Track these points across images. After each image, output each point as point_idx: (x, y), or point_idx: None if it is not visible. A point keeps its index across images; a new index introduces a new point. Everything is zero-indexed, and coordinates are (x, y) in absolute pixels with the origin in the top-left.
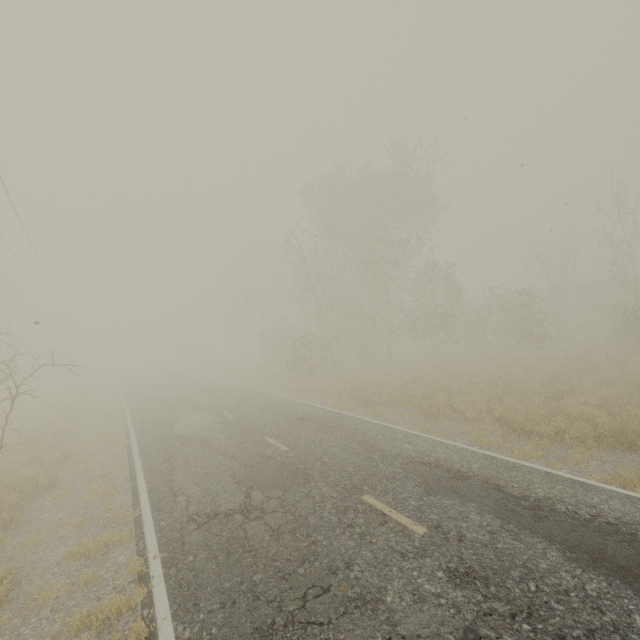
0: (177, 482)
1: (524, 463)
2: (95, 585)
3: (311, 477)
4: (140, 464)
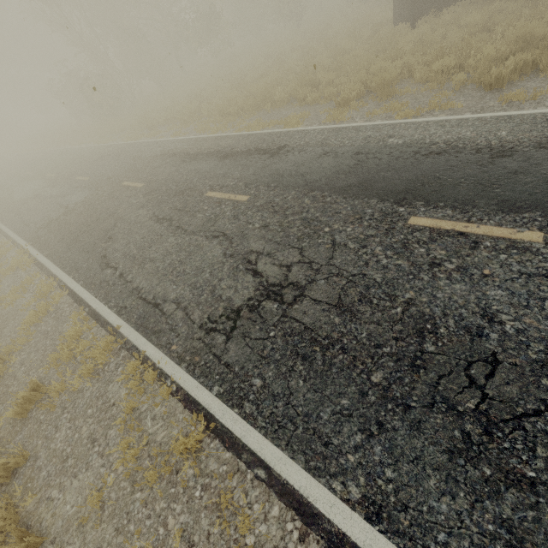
0: (27, 220)
1: (211, 136)
2: (6, 265)
3: (100, 186)
4: (1, 224)
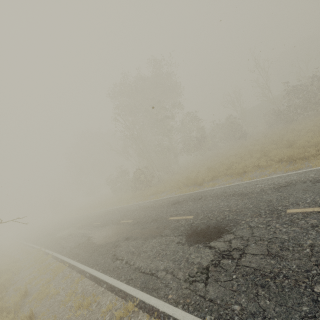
0: (142, 267)
1: None
2: None
3: (235, 219)
4: (96, 271)
